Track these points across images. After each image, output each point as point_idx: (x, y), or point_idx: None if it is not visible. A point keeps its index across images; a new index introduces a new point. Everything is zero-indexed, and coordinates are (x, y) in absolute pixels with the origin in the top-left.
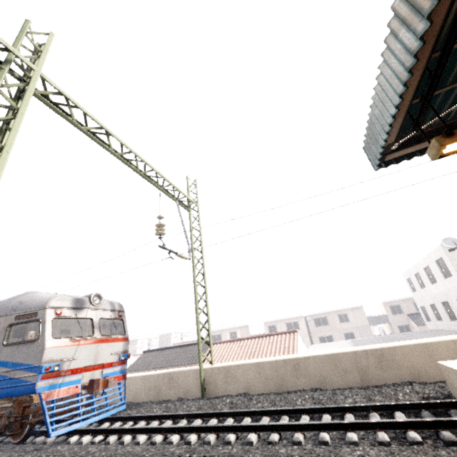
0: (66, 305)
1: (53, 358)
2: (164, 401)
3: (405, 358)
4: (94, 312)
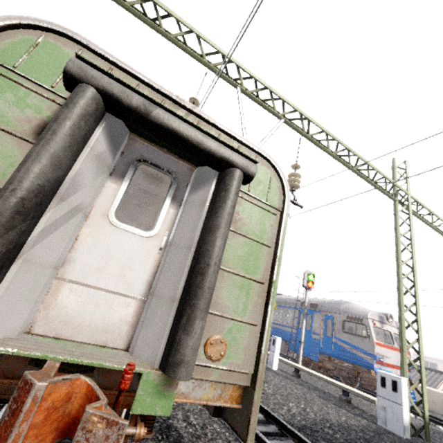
0: (375, 319)
1: (378, 352)
2: None
3: None
4: (389, 327)
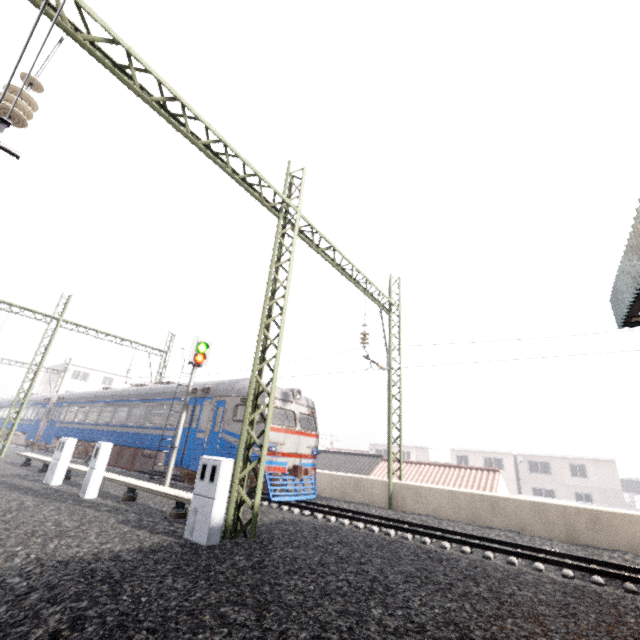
0: (277, 397)
1: (271, 440)
2: (350, 502)
3: (624, 526)
4: (295, 406)
